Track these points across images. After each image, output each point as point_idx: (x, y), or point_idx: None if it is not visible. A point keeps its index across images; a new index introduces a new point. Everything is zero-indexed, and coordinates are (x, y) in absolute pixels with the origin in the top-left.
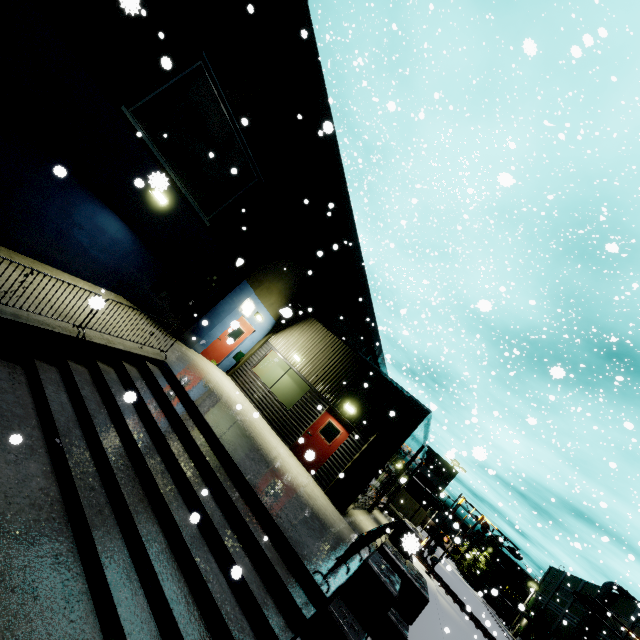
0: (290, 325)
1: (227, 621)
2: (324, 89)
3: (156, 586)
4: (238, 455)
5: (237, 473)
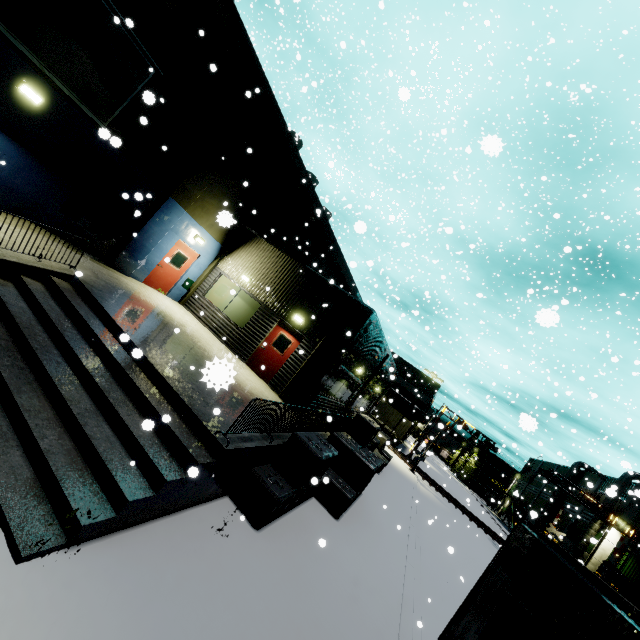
0: (237, 247)
1: (109, 465)
2: None
3: (32, 442)
4: (154, 352)
5: (147, 364)
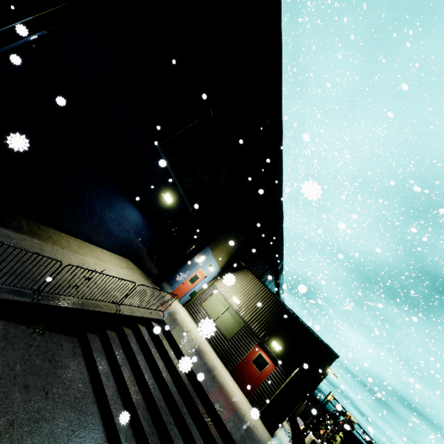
0: (230, 273)
1: None
2: (281, 129)
3: None
4: (220, 408)
5: (225, 431)
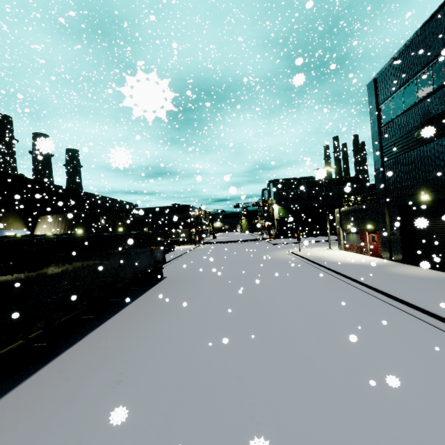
0: (35, 226)
1: None
2: None
3: None
4: None
5: None
